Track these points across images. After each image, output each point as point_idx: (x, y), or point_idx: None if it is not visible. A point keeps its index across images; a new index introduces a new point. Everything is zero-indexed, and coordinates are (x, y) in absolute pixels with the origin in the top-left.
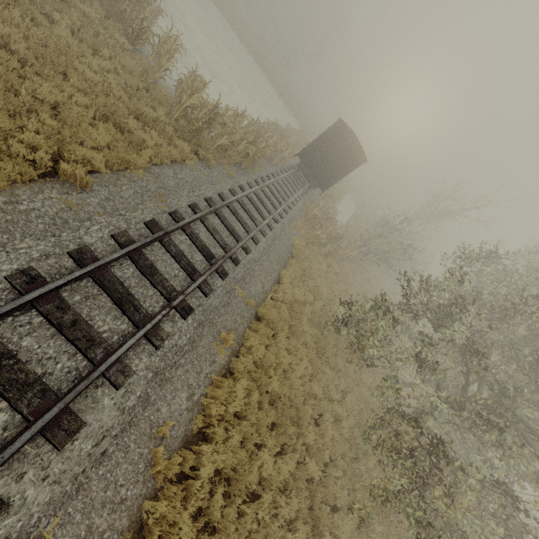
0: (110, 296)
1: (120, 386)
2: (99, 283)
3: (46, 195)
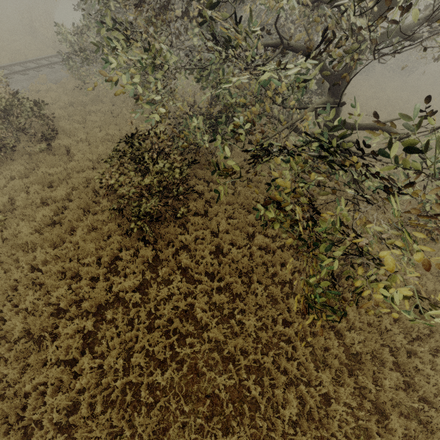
0: None
1: None
2: None
3: None
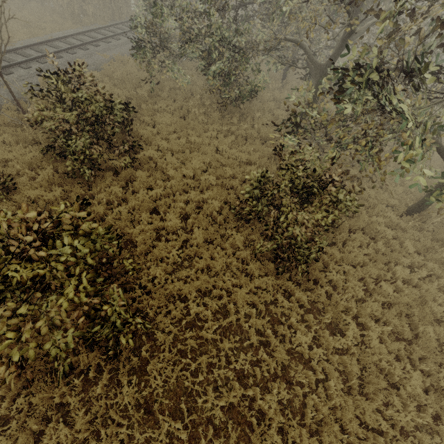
0: (23, 55)
1: (26, 68)
2: (18, 54)
3: (3, 45)
